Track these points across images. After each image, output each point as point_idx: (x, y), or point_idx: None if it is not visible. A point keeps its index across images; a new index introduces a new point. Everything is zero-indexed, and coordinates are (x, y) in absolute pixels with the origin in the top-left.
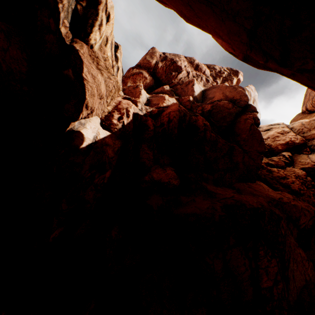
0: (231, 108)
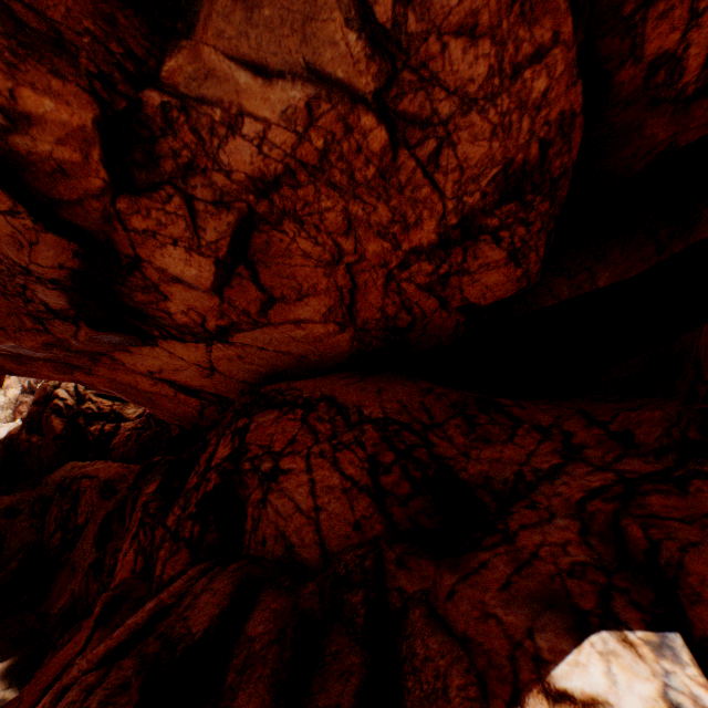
0: (39, 409)
